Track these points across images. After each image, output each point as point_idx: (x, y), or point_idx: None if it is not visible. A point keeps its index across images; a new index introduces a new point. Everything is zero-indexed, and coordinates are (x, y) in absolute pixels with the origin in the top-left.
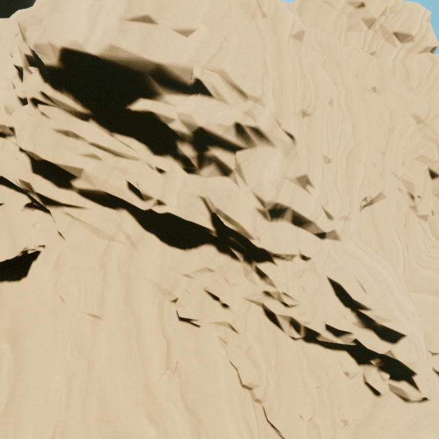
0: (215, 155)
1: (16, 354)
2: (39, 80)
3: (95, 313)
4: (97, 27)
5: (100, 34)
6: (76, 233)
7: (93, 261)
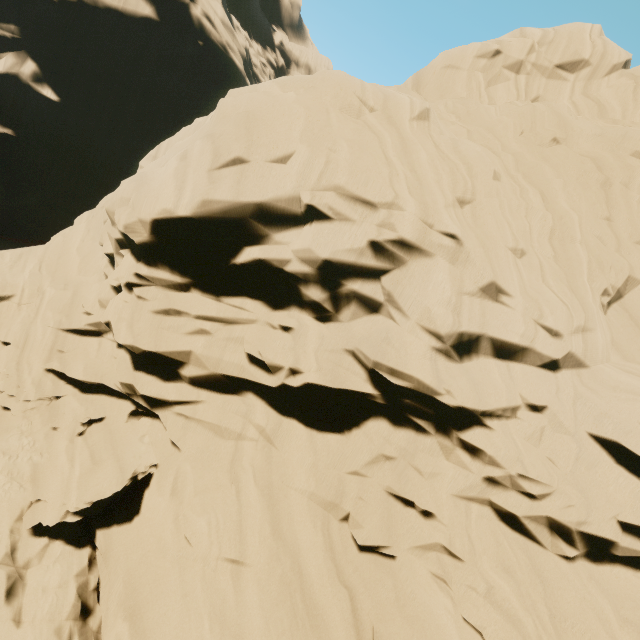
0: (352, 289)
1: (136, 638)
2: (132, 261)
3: (233, 557)
4: (185, 187)
5: (190, 193)
6: (193, 439)
7: (220, 475)
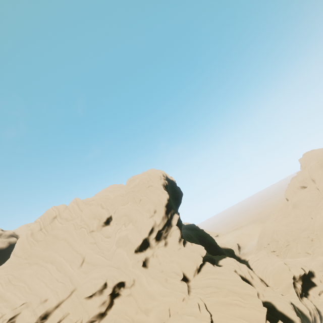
0: None
1: None
2: None
3: None
4: None
5: None
6: None
7: None
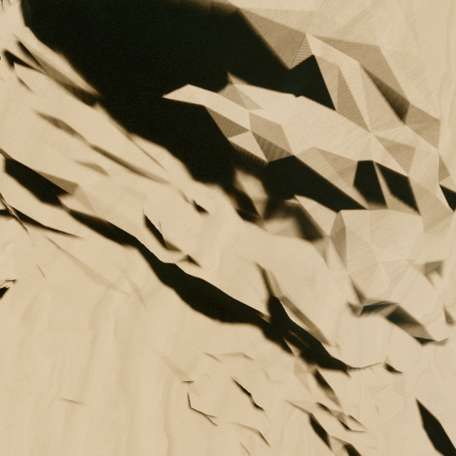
0: (300, 207)
1: None
2: (17, 19)
3: (72, 399)
4: None
5: None
6: (61, 270)
7: (81, 314)
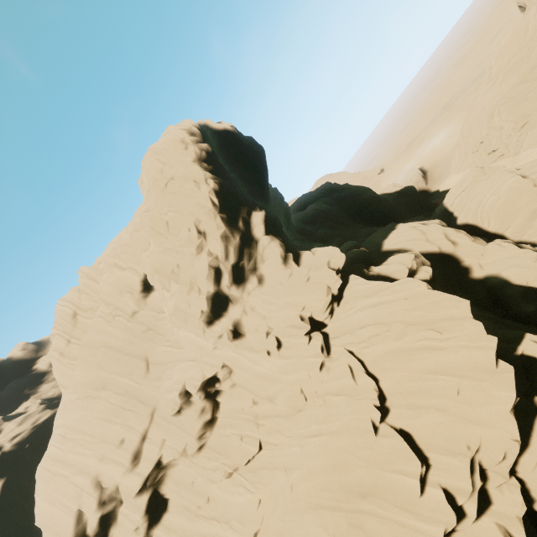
0: (107, 496)
1: None
2: None
3: None
4: None
5: None
6: None
7: None
